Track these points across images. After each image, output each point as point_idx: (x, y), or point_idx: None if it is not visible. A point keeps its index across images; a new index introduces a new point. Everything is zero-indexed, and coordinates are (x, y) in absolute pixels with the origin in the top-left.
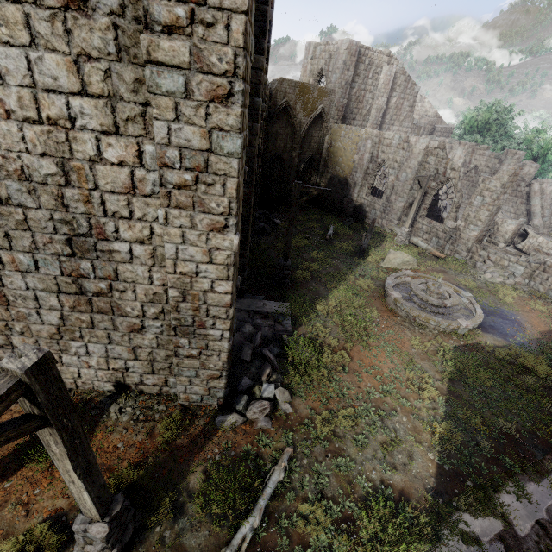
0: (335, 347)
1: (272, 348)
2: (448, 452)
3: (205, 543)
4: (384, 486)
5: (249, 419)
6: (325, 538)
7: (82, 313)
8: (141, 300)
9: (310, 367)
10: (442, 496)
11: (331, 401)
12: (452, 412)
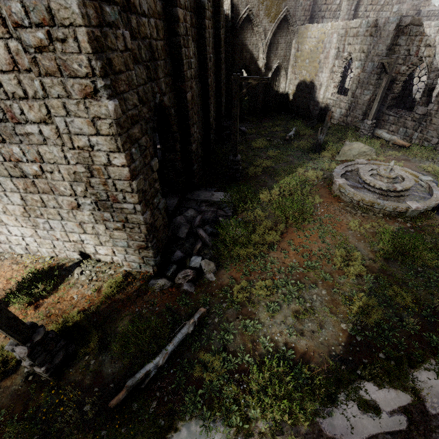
0: (268, 228)
1: (207, 228)
2: (363, 325)
3: (118, 373)
4: (286, 348)
5: (177, 284)
6: (218, 384)
7: (33, 194)
8: (67, 180)
9: (237, 244)
10: (347, 363)
11: (253, 273)
12: (379, 289)
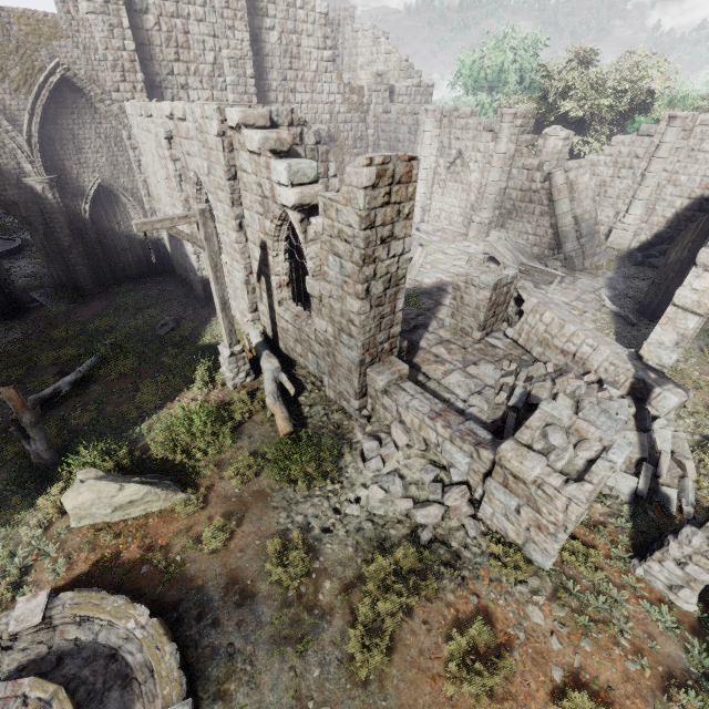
0: None
1: None
2: None
3: None
4: None
5: None
6: None
7: None
8: None
9: None
10: None
11: None
12: None
